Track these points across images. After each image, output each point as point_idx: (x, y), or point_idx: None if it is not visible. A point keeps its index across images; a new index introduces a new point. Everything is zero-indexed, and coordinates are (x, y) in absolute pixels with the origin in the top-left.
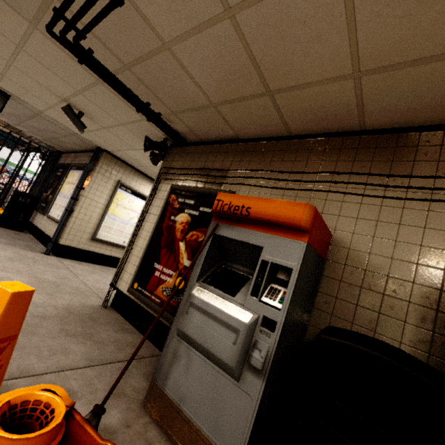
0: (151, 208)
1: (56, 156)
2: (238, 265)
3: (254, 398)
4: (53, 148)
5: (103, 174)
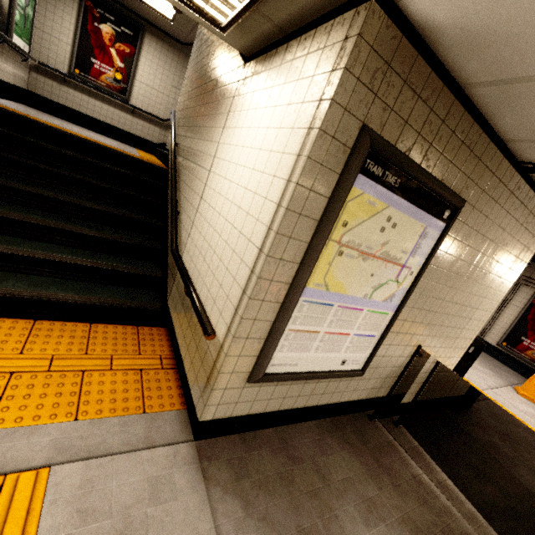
0: (511, 301)
1: None
2: None
3: None
4: None
5: None
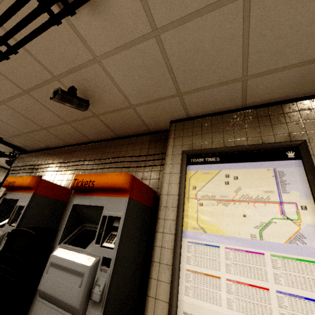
0: None
1: None
2: None
3: None
4: None
5: None
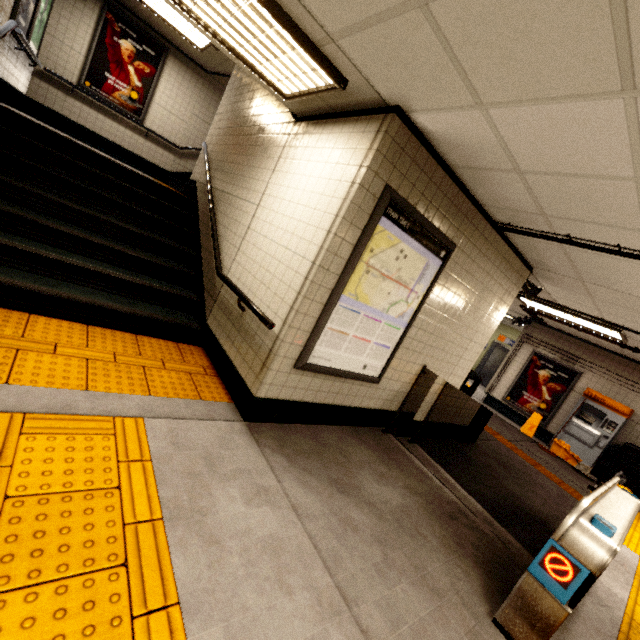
0: (515, 358)
1: None
2: (589, 413)
3: (597, 454)
4: None
5: None
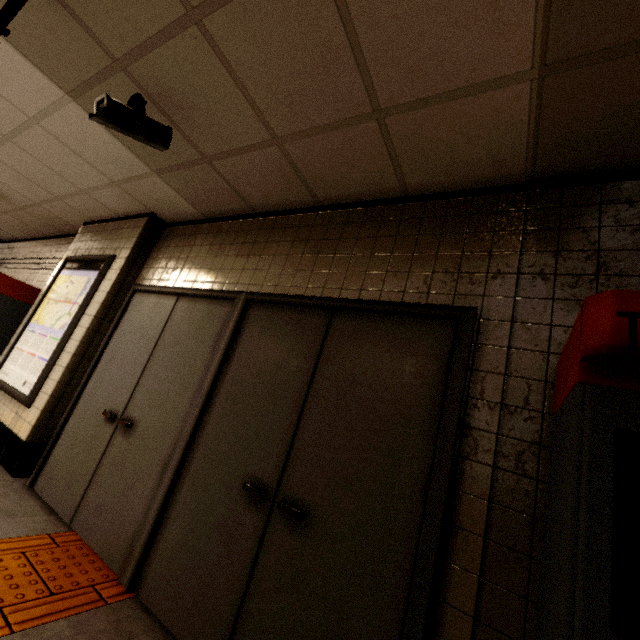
0: None
1: None
2: None
3: None
4: None
5: None
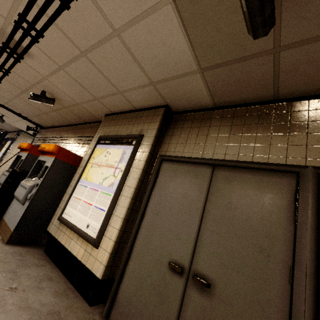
0: None
1: (4, 134)
2: None
3: None
4: (3, 130)
5: (22, 142)
